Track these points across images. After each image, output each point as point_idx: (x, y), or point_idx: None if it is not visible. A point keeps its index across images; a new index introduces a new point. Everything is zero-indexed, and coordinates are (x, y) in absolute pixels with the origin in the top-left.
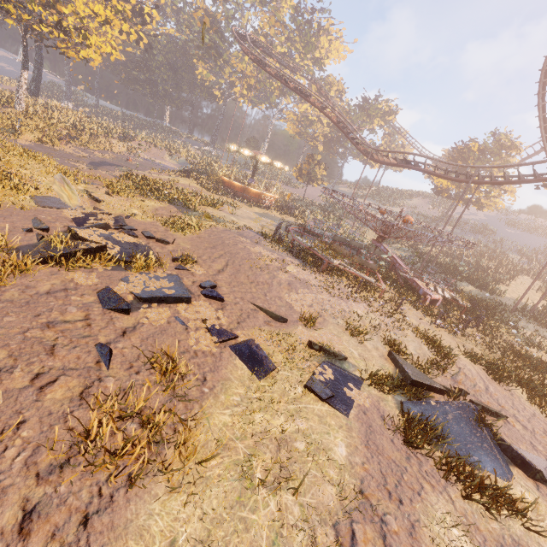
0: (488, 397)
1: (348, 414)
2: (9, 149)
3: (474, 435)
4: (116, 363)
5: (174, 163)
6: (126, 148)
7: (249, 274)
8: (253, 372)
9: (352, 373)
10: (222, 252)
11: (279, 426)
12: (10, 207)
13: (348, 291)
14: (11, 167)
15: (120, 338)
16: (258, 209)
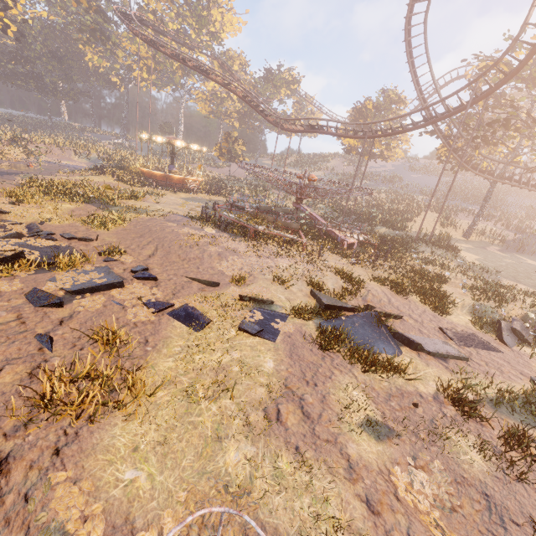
0: (390, 307)
1: (275, 340)
2: None
3: (375, 332)
4: (59, 346)
5: (85, 162)
6: (23, 153)
7: (179, 253)
8: (191, 328)
9: (279, 312)
10: (150, 239)
11: (217, 359)
12: None
13: (274, 250)
14: None
15: (58, 327)
16: (184, 195)
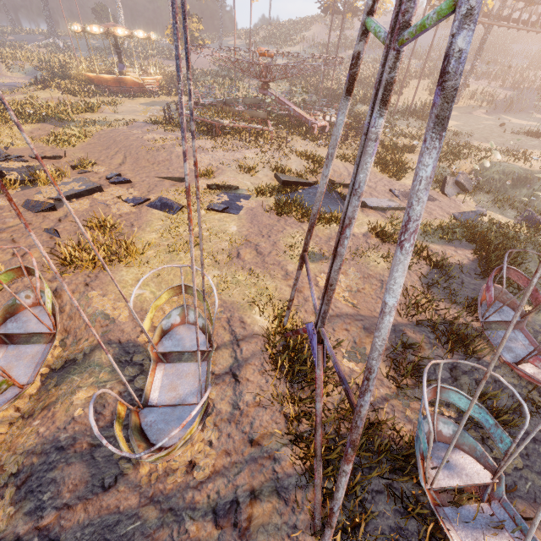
0: (349, 179)
1: (239, 214)
2: None
3: (326, 198)
4: (65, 235)
5: (21, 77)
6: None
7: (148, 158)
8: (167, 213)
9: (244, 194)
10: (117, 149)
11: None
12: None
13: (241, 143)
14: None
15: (59, 224)
16: (144, 100)
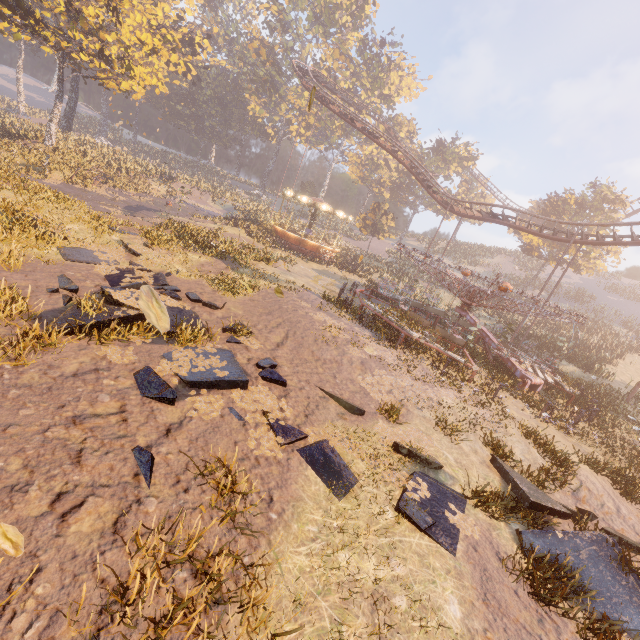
0: (621, 523)
1: (454, 550)
2: (36, 192)
3: (619, 583)
4: (159, 476)
5: (219, 209)
6: (166, 190)
7: (313, 349)
8: (330, 487)
9: (451, 487)
10: (280, 320)
11: (372, 572)
12: (34, 261)
13: (432, 372)
14: (37, 212)
15: (163, 439)
16: (316, 265)
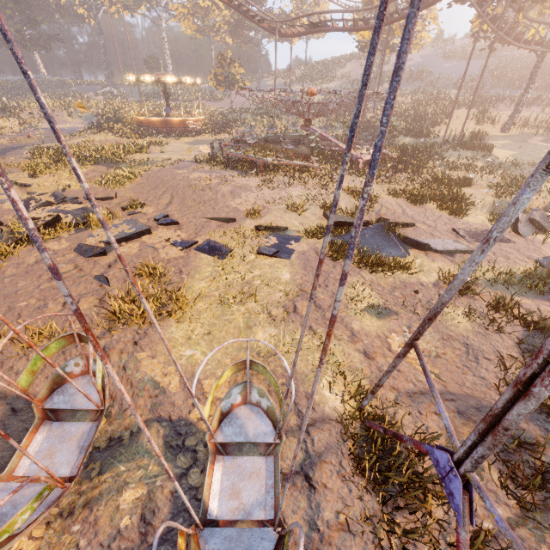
0: (404, 217)
1: (291, 258)
2: None
3: (384, 240)
4: (114, 282)
5: (80, 122)
6: (18, 124)
7: (194, 198)
8: (216, 257)
9: (294, 235)
10: (164, 189)
11: (240, 277)
12: None
13: (286, 180)
14: None
15: (108, 270)
16: (188, 139)
